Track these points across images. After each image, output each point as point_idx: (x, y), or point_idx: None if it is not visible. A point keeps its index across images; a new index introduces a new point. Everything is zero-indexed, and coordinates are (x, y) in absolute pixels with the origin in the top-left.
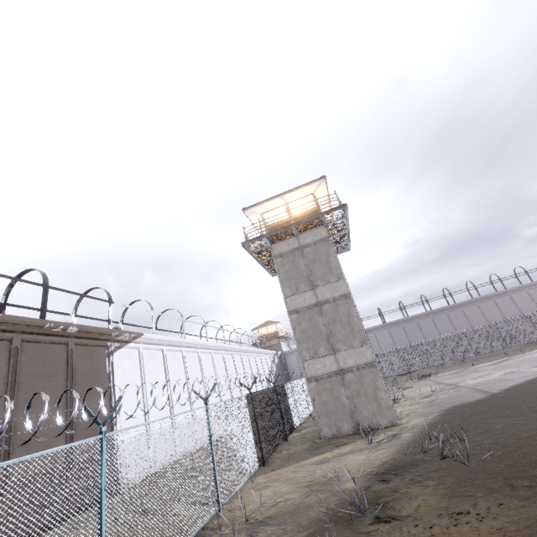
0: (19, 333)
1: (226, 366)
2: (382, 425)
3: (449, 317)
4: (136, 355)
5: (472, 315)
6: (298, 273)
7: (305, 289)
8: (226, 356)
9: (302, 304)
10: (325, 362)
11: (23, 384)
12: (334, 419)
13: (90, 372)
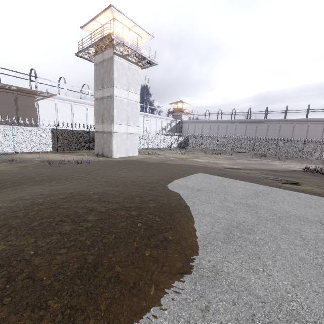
0: None
1: None
2: (108, 156)
3: (294, 127)
4: (53, 103)
5: (313, 130)
6: (99, 78)
7: (100, 88)
8: None
9: (98, 96)
10: (100, 126)
11: None
12: (98, 149)
13: (26, 106)
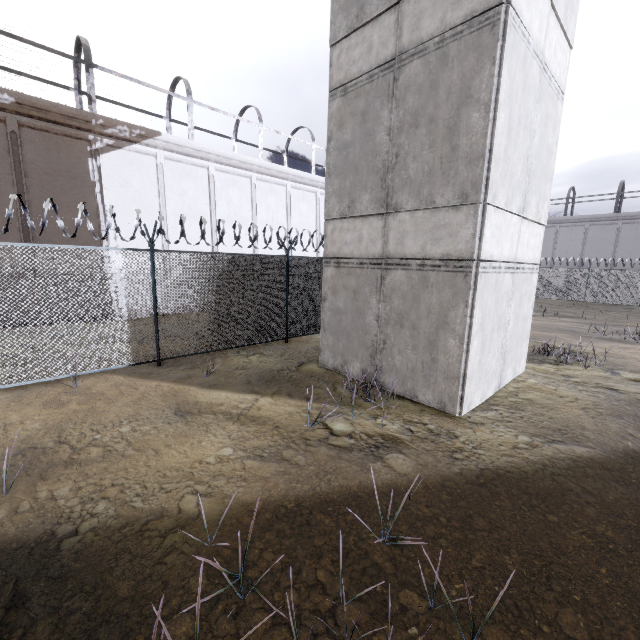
0: None
1: None
2: (419, 399)
3: None
4: (151, 165)
5: None
6: None
7: (379, 7)
8: None
9: (360, 64)
10: (362, 230)
11: None
12: (343, 346)
13: (57, 172)
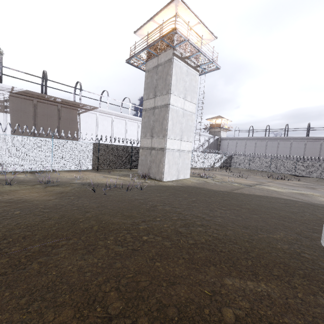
0: (36, 98)
1: None
2: (156, 179)
3: None
4: (94, 117)
5: None
6: (151, 85)
7: (151, 97)
8: None
9: (148, 106)
10: (147, 141)
11: (39, 117)
12: (143, 168)
13: (68, 119)
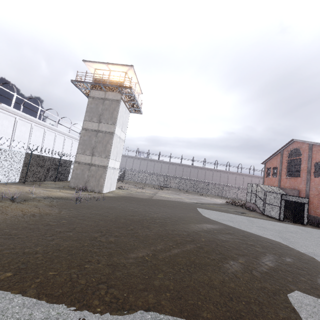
0: None
1: (64, 144)
2: (95, 191)
3: (198, 172)
4: None
5: (208, 175)
6: (96, 111)
7: (95, 121)
8: (68, 139)
9: (90, 127)
10: (86, 157)
11: None
12: (77, 182)
13: None
